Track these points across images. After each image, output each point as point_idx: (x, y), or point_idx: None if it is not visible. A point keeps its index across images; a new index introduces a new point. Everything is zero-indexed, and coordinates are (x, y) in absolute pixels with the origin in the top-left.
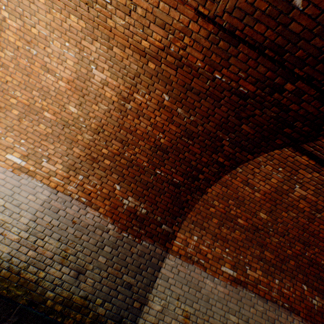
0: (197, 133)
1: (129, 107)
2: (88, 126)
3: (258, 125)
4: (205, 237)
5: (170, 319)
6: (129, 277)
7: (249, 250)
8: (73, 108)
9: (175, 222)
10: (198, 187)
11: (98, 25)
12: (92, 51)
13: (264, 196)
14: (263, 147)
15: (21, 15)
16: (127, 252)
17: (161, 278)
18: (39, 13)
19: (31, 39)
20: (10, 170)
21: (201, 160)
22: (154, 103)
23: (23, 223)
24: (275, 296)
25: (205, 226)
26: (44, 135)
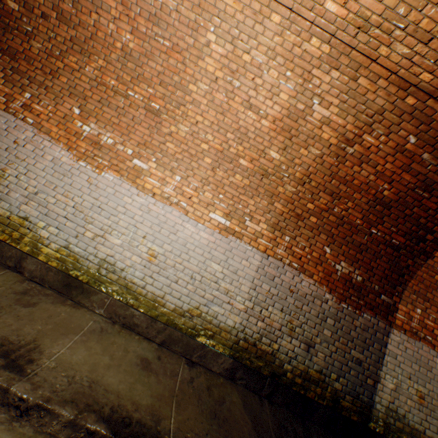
0: None
1: (350, 151)
2: (291, 175)
3: None
4: (429, 310)
5: (404, 398)
6: (356, 353)
7: None
8: (274, 153)
9: (395, 292)
10: (422, 250)
11: (351, 51)
12: (323, 83)
13: None
14: None
15: (234, 38)
16: (350, 325)
17: (388, 354)
18: (263, 36)
19: (237, 67)
20: (217, 231)
21: (434, 217)
22: (389, 146)
23: (244, 291)
24: None
25: (428, 296)
26: (241, 188)
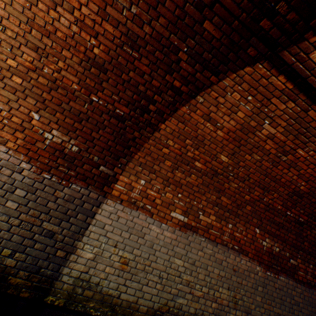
0: (143, 39)
1: None
2: None
3: (226, 21)
4: (155, 182)
5: (104, 266)
6: (51, 225)
7: (205, 196)
8: None
9: (118, 164)
10: (149, 122)
11: None
12: None
13: (227, 135)
14: (231, 62)
15: None
16: (50, 196)
17: (95, 225)
18: None
19: None
20: None
21: (152, 84)
22: None
23: None
24: (226, 240)
25: (155, 169)
26: None
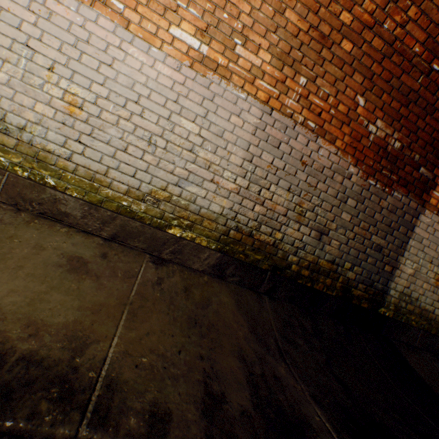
0: None
1: None
2: None
3: None
4: None
5: (421, 282)
6: (378, 239)
7: None
8: None
9: (438, 163)
10: None
11: None
12: None
13: None
14: None
15: None
16: (375, 207)
17: (413, 239)
18: None
19: None
20: (186, 64)
21: None
22: None
23: (234, 164)
24: None
25: None
26: None
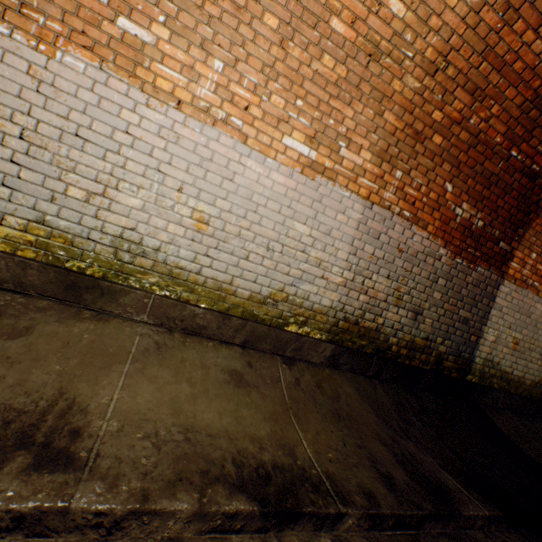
0: None
1: None
2: (417, 55)
3: None
4: None
5: (501, 347)
6: (464, 312)
7: None
8: (396, 3)
9: (515, 236)
10: None
11: None
12: None
13: None
14: None
15: None
16: (461, 283)
17: (494, 308)
18: None
19: None
20: (297, 170)
21: None
22: None
23: (341, 259)
24: None
25: None
26: (333, 85)
